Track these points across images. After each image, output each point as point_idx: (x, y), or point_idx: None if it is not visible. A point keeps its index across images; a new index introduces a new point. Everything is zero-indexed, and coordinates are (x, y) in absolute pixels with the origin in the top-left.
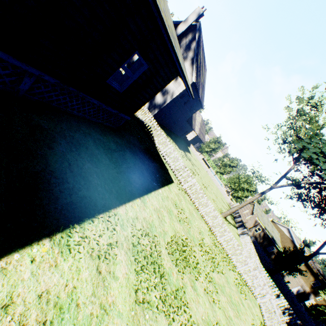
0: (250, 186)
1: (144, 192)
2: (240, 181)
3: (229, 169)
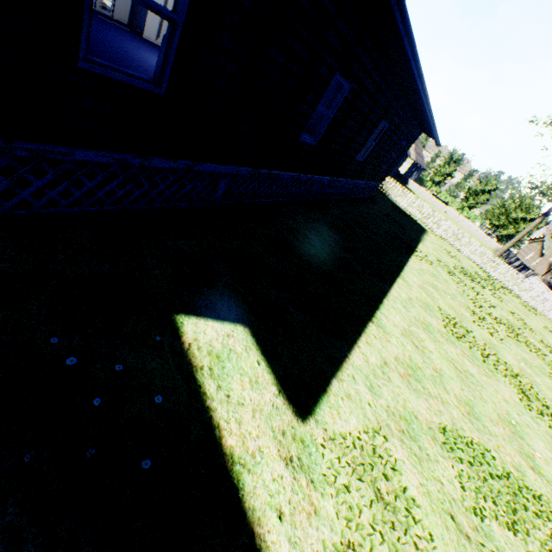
0: (528, 212)
1: (419, 239)
2: (508, 210)
3: (483, 197)
